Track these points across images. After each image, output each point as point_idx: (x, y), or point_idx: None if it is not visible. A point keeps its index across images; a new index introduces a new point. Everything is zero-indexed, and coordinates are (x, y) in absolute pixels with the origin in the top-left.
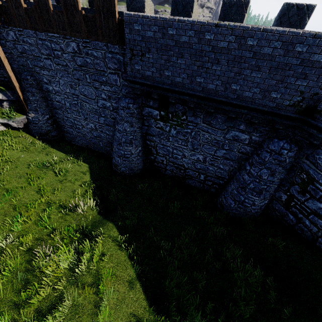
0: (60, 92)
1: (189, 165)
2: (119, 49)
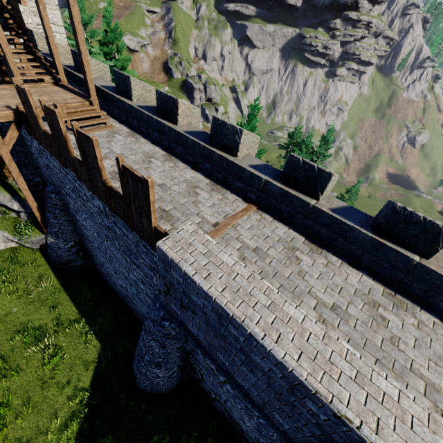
0: (87, 228)
1: (249, 434)
2: None
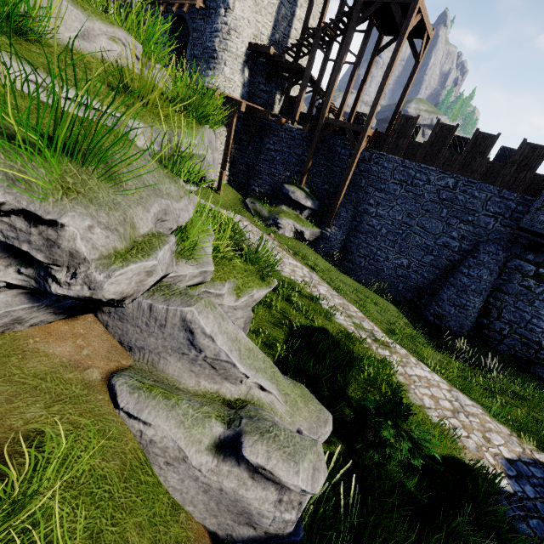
0: (383, 216)
1: None
2: (517, 197)
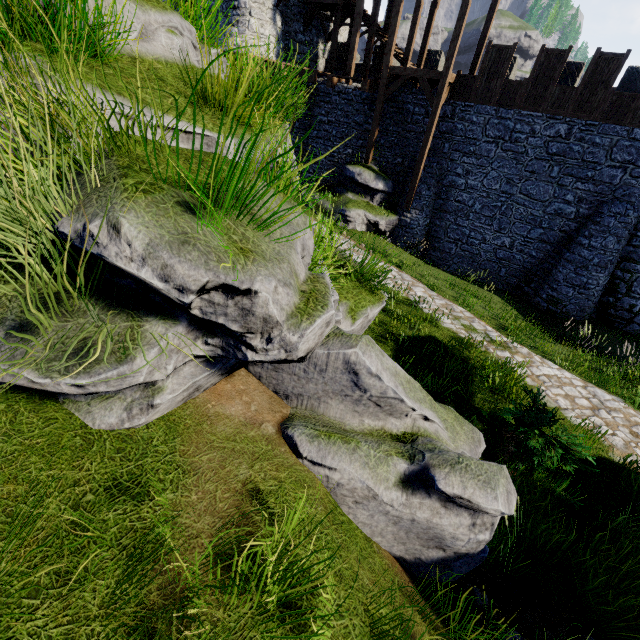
0: (476, 188)
1: None
2: None
